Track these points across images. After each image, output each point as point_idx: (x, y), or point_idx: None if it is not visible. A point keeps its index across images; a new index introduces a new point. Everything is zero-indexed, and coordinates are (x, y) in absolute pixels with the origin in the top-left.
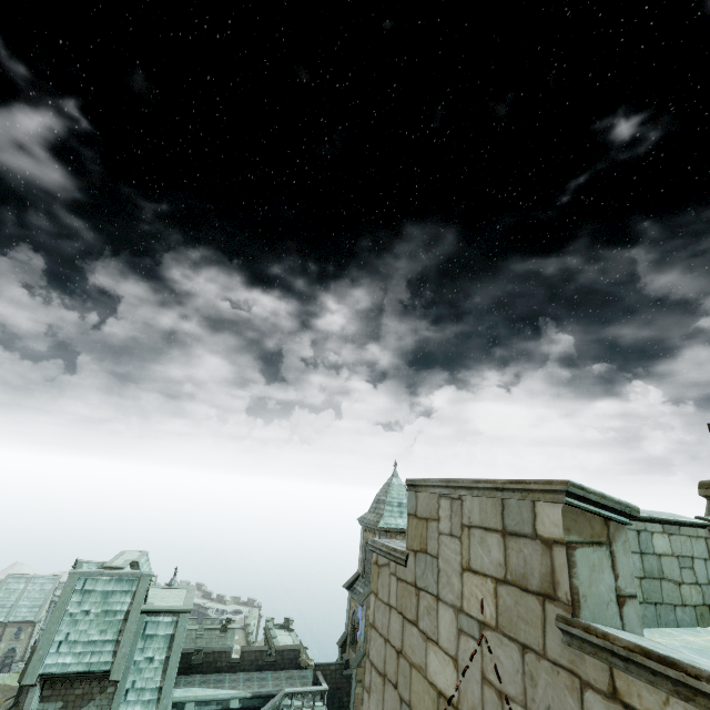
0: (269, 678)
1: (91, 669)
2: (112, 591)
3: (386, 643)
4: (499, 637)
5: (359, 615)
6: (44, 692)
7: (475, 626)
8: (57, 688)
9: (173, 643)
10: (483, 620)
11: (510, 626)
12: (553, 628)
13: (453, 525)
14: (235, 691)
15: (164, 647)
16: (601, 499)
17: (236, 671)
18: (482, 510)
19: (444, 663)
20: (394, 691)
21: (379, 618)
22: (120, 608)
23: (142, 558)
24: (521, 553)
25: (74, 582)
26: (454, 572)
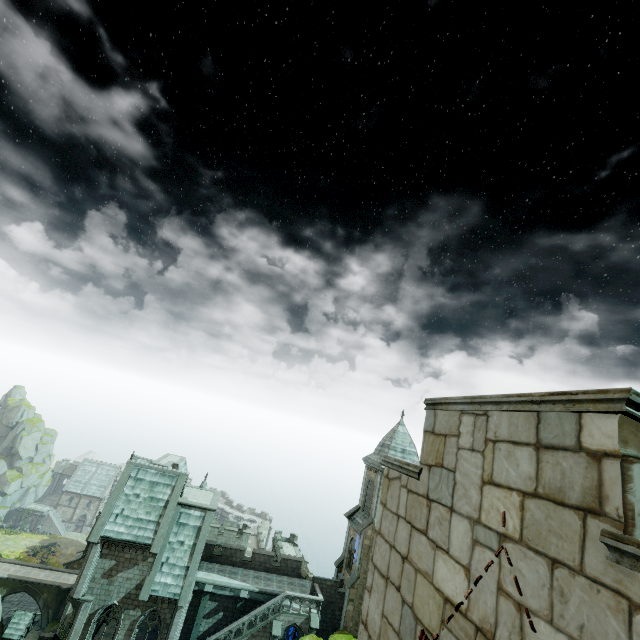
0: (273, 579)
1: (137, 540)
2: (157, 483)
3: (391, 549)
4: (523, 550)
5: (357, 542)
6: (103, 551)
7: (493, 537)
8: (112, 549)
9: (200, 534)
10: (503, 532)
11: (538, 539)
12: (595, 544)
13: (475, 440)
14: (245, 584)
15: (193, 535)
16: None
17: (248, 568)
18: (511, 425)
19: (453, 572)
20: (396, 593)
21: (386, 526)
22: (162, 497)
23: (181, 462)
24: (559, 466)
25: (130, 470)
26: (472, 485)
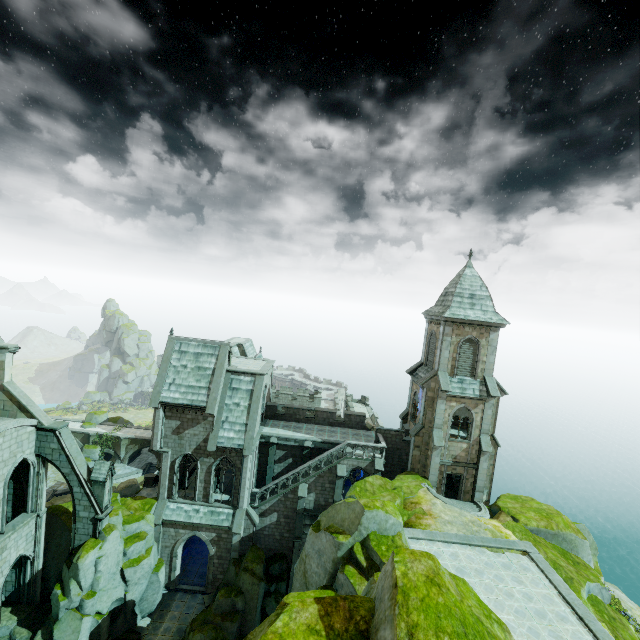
0: (338, 432)
1: (193, 404)
2: (201, 354)
3: None
4: None
5: (420, 396)
6: (167, 414)
7: None
8: (174, 412)
9: (253, 396)
10: None
11: None
12: None
13: None
14: (309, 436)
15: (247, 397)
16: None
17: (312, 423)
18: None
19: None
20: None
21: None
22: (208, 366)
23: (246, 343)
24: None
25: (173, 345)
26: None
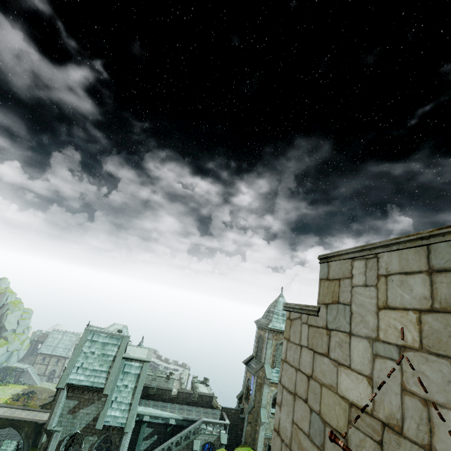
0: (193, 410)
1: (94, 385)
2: (107, 343)
3: (297, 372)
4: (424, 355)
5: (252, 381)
6: (69, 394)
7: (393, 350)
8: (75, 392)
9: (139, 379)
10: (403, 344)
11: (439, 345)
12: None
13: (367, 278)
14: (173, 414)
15: (134, 380)
16: None
17: (174, 403)
18: (401, 260)
19: (356, 381)
20: (304, 404)
21: (291, 355)
22: (111, 353)
23: (124, 329)
24: None
25: (87, 335)
26: (368, 312)
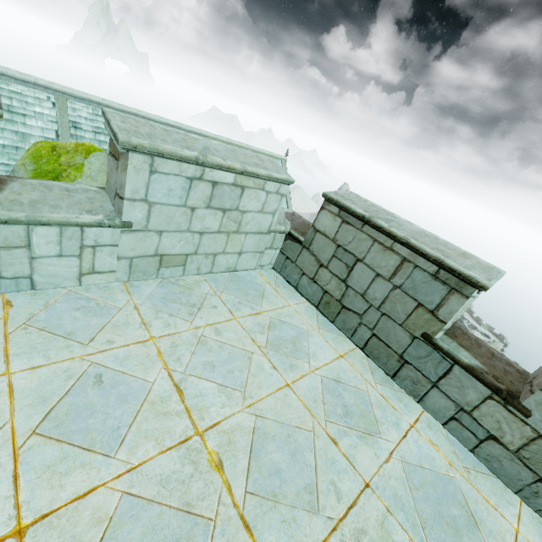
0: None
1: None
2: None
3: None
4: None
5: None
6: None
7: None
8: None
9: None
10: None
11: None
12: None
13: None
14: None
15: None
16: (109, 125)
17: None
18: None
19: None
20: None
21: None
22: None
23: None
24: None
25: None
26: None
